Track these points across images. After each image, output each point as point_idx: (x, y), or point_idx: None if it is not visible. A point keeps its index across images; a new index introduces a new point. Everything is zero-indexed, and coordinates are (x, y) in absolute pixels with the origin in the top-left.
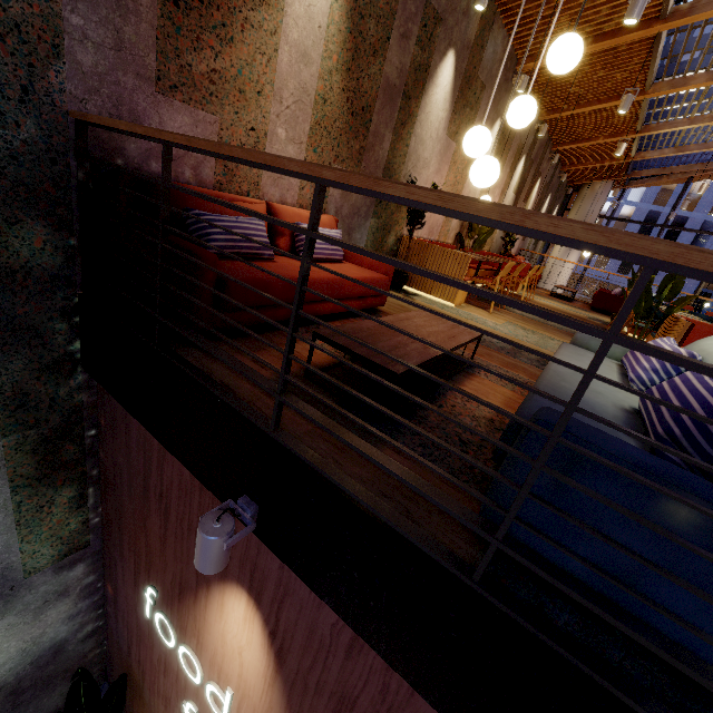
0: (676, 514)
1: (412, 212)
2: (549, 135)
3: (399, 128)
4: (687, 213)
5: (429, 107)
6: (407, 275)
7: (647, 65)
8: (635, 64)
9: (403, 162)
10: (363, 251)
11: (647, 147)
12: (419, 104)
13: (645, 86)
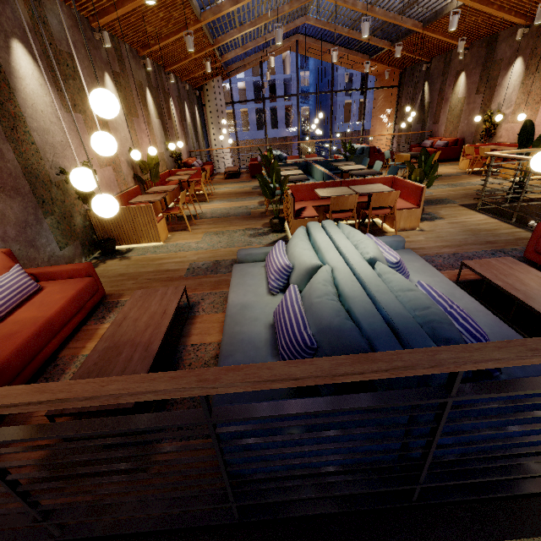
0: (292, 434)
1: (80, 194)
2: (156, 62)
3: (12, 134)
4: (273, 76)
5: (30, 100)
6: (112, 240)
7: (189, 3)
8: (180, 4)
9: (40, 157)
10: (22, 439)
11: (226, 50)
12: (16, 103)
13: (197, 17)
